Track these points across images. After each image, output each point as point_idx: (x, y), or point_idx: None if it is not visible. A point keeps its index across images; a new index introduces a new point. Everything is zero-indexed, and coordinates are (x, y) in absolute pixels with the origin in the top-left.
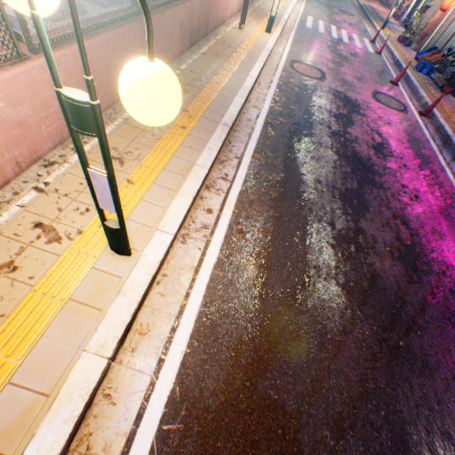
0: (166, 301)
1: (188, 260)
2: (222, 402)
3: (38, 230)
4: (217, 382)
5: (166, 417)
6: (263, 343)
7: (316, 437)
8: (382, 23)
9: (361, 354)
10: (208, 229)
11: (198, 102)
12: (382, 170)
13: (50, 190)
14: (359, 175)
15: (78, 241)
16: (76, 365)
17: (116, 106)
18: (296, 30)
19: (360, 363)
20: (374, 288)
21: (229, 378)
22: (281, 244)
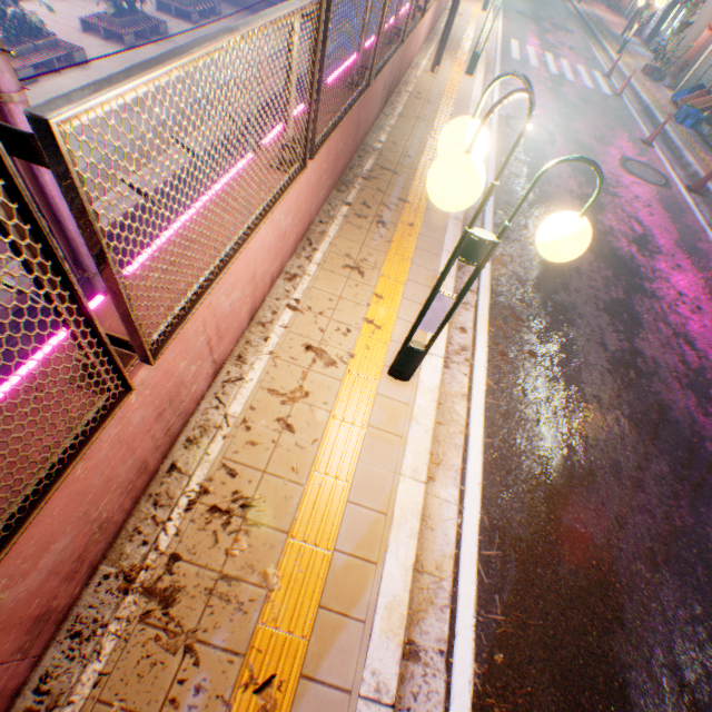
0: (448, 431)
1: (456, 387)
2: (531, 533)
3: (310, 353)
4: (521, 514)
5: (482, 544)
6: (557, 477)
7: (630, 569)
8: (616, 42)
9: (662, 492)
10: (467, 352)
11: (416, 188)
12: (651, 273)
13: (303, 309)
14: (623, 280)
15: (353, 365)
16: (398, 488)
17: (330, 200)
18: (500, 64)
19: (662, 501)
20: (664, 421)
21: (531, 510)
22: (550, 369)
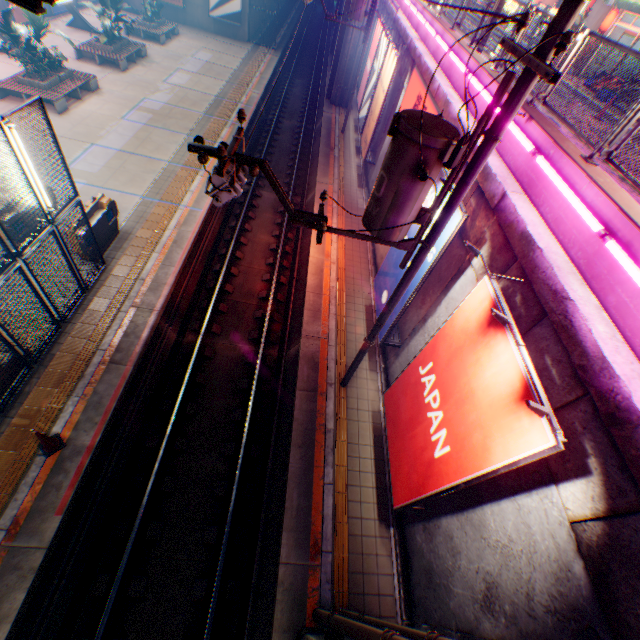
0: None
1: None
2: None
3: None
4: None
5: None
6: None
7: None
8: None
9: None
10: None
11: None
12: None
13: None
14: None
15: None
16: None
17: None
18: None
19: None
20: None
21: None
22: None
